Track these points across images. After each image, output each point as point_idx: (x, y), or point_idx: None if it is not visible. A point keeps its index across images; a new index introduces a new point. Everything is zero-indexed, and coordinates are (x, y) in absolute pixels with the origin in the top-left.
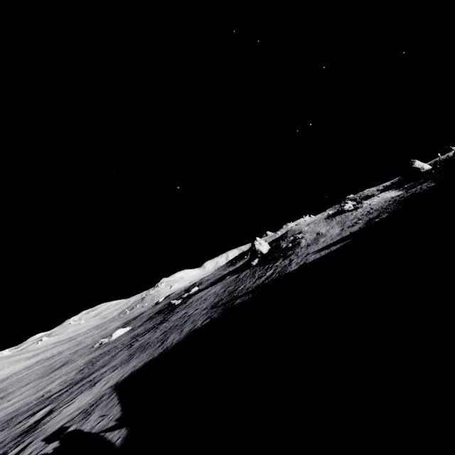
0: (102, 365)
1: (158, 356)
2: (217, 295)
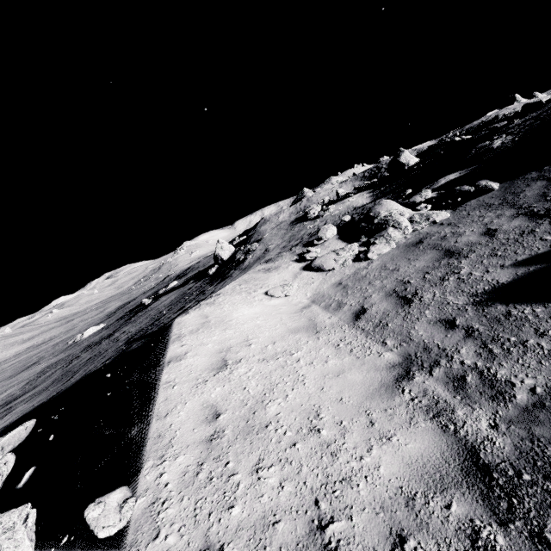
0: (36, 385)
1: (46, 402)
2: (153, 316)
